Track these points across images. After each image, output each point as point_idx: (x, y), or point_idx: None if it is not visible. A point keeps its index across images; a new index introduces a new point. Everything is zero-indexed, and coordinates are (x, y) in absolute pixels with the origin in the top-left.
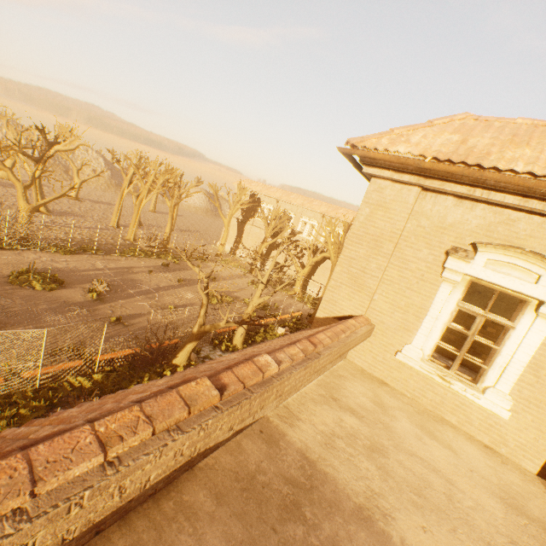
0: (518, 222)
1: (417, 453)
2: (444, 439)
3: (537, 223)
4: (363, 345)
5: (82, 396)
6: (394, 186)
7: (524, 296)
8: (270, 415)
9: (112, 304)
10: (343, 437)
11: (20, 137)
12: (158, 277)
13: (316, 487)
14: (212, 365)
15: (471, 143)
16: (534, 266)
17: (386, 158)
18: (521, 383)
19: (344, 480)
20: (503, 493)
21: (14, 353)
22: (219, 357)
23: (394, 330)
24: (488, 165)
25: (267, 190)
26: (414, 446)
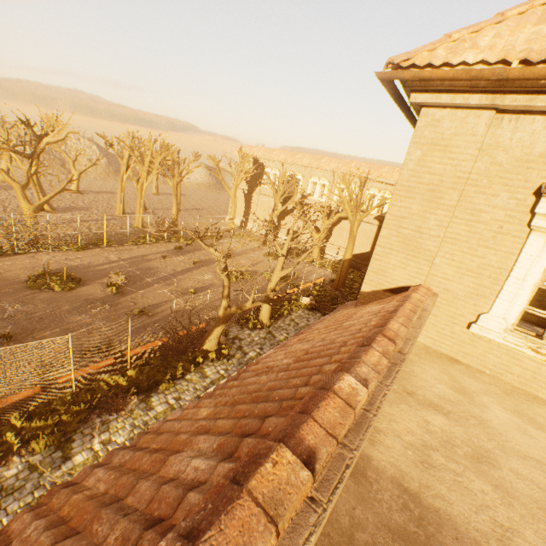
0: None
1: (529, 453)
2: None
3: None
4: None
5: (119, 395)
6: (455, 114)
7: None
8: None
9: (132, 295)
10: (437, 447)
11: (10, 136)
12: (173, 262)
13: (432, 537)
14: (262, 378)
15: None
16: None
17: (449, 74)
18: None
19: (462, 517)
20: None
21: (44, 361)
22: (248, 336)
23: (464, 298)
24: None
25: (270, 154)
26: (521, 444)
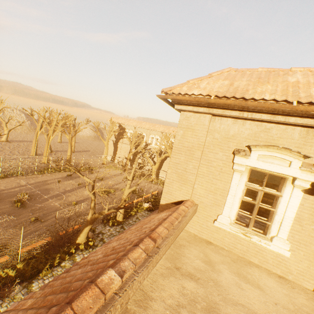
0: (271, 129)
1: (239, 301)
2: (254, 280)
3: (283, 129)
4: (193, 219)
5: (7, 284)
6: (195, 115)
7: (283, 175)
8: (129, 302)
9: (32, 208)
10: (186, 305)
11: None
12: (64, 184)
13: None
14: (78, 271)
15: (236, 85)
16: (286, 156)
17: (187, 98)
18: (293, 231)
19: None
20: None
21: None
22: (108, 230)
23: (210, 206)
24: (248, 97)
25: (128, 122)
26: (236, 295)
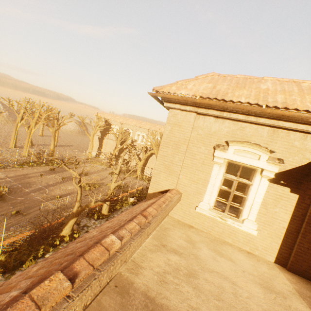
0: (246, 128)
1: (214, 269)
2: (227, 255)
3: (255, 128)
4: (177, 206)
5: None
6: (182, 113)
7: (254, 167)
8: (122, 270)
9: (12, 201)
10: (171, 272)
11: None
12: (47, 178)
13: None
14: (77, 244)
15: (218, 88)
16: (256, 151)
17: (176, 97)
18: (260, 214)
19: (174, 306)
20: (261, 280)
21: None
22: (93, 224)
23: (193, 194)
24: (228, 99)
25: (114, 118)
26: (212, 265)
